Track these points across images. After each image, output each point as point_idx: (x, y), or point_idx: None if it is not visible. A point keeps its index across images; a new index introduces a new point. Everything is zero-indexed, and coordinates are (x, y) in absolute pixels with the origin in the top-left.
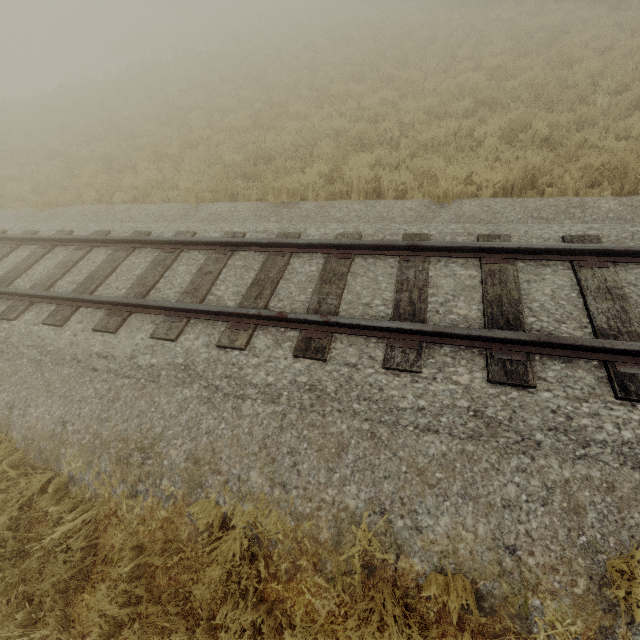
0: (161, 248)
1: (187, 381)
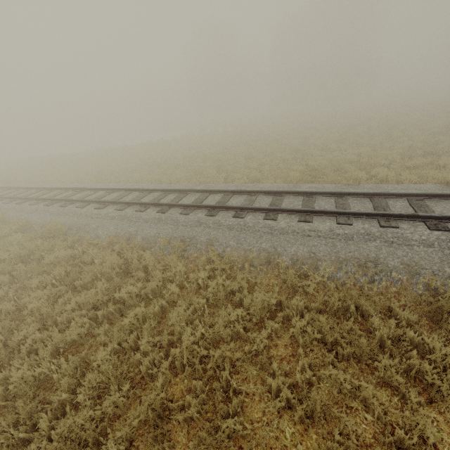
0: (303, 195)
1: (372, 239)
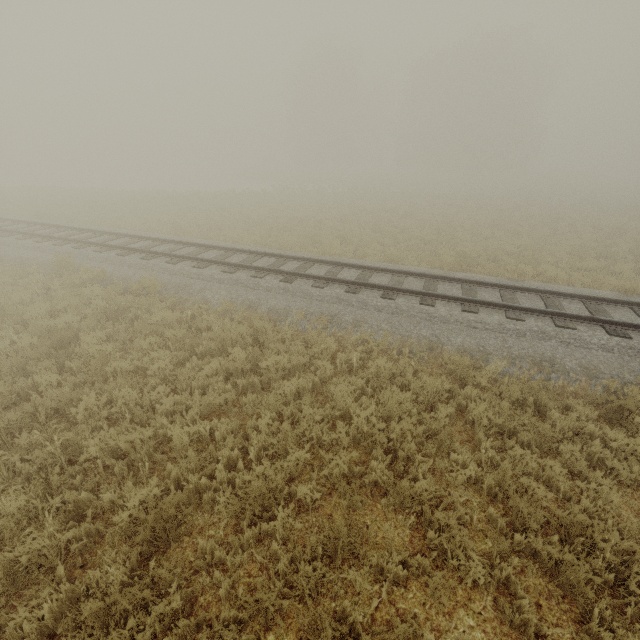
0: (461, 284)
1: (547, 338)
